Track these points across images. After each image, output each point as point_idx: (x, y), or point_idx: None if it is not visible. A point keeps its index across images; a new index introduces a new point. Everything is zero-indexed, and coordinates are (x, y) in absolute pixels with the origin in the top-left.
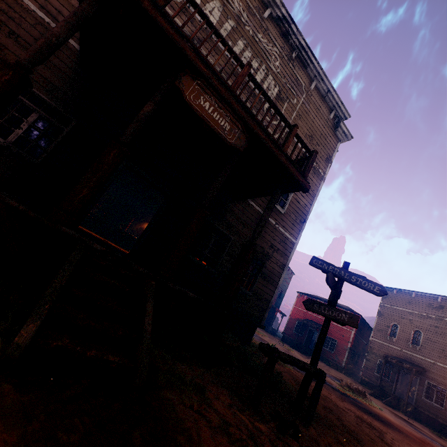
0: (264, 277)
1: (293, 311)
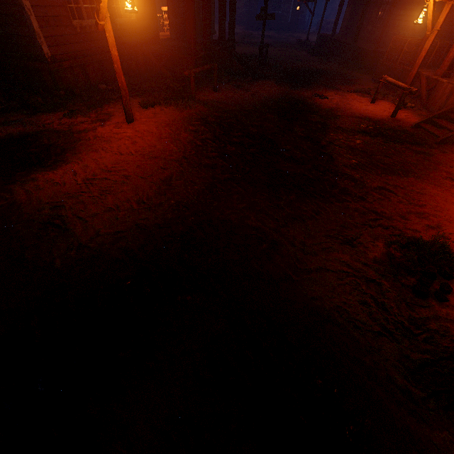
0: None
1: None
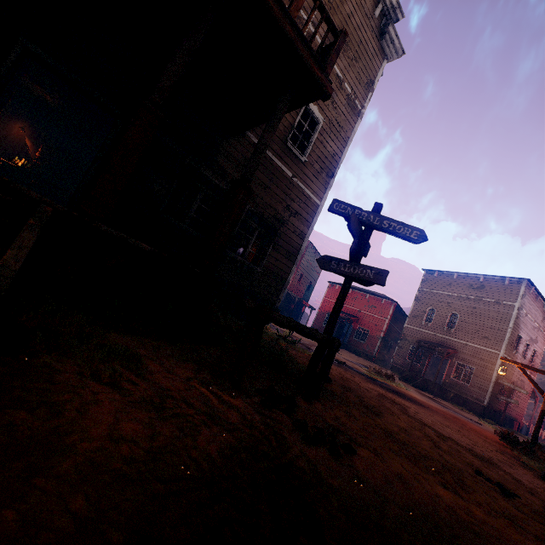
0: (278, 249)
1: (323, 304)
